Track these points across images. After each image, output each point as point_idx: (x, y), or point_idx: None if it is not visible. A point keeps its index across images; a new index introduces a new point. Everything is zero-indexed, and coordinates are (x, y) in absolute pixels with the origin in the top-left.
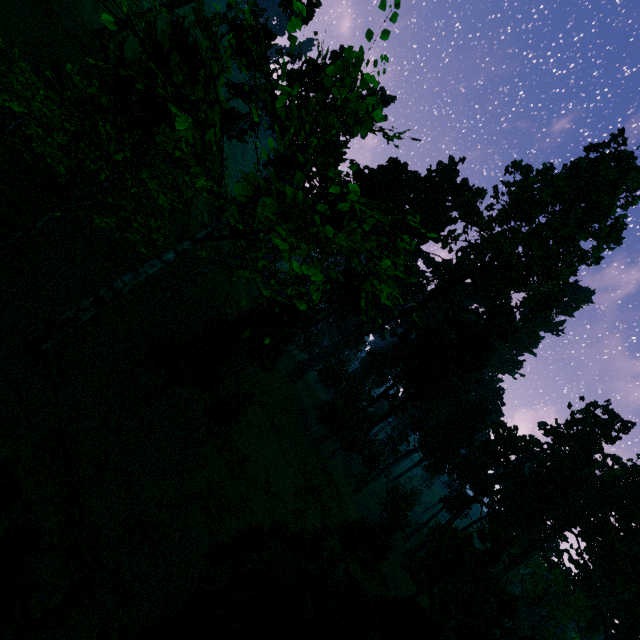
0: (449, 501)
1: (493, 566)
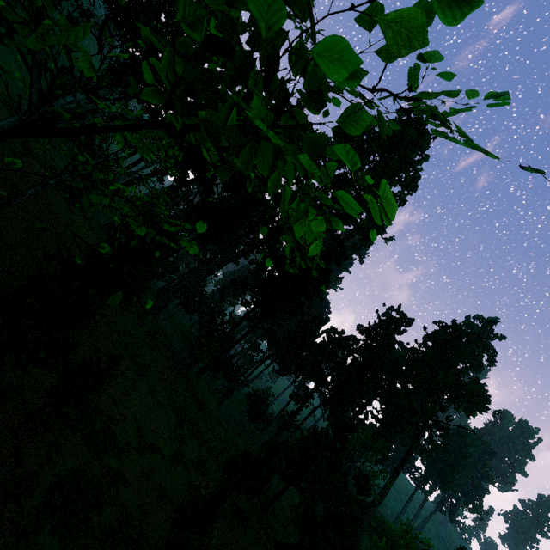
0: (297, 396)
1: (344, 451)
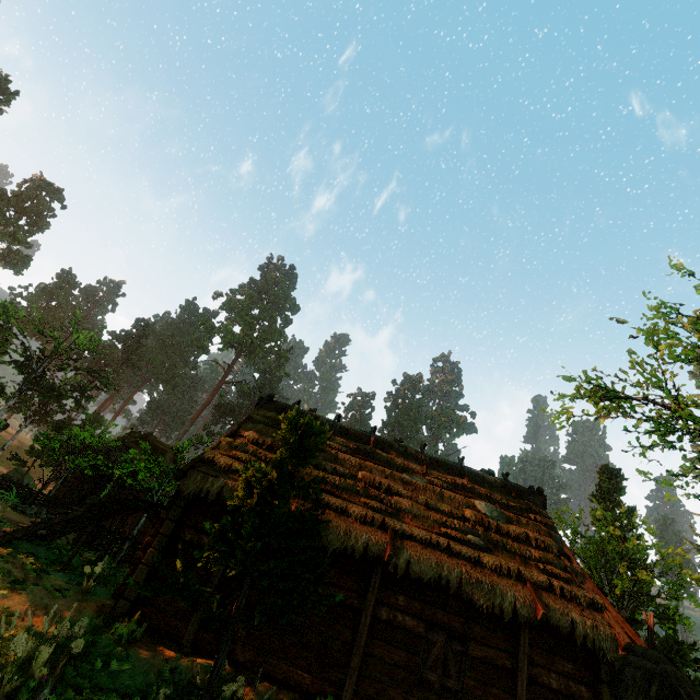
0: None
1: None
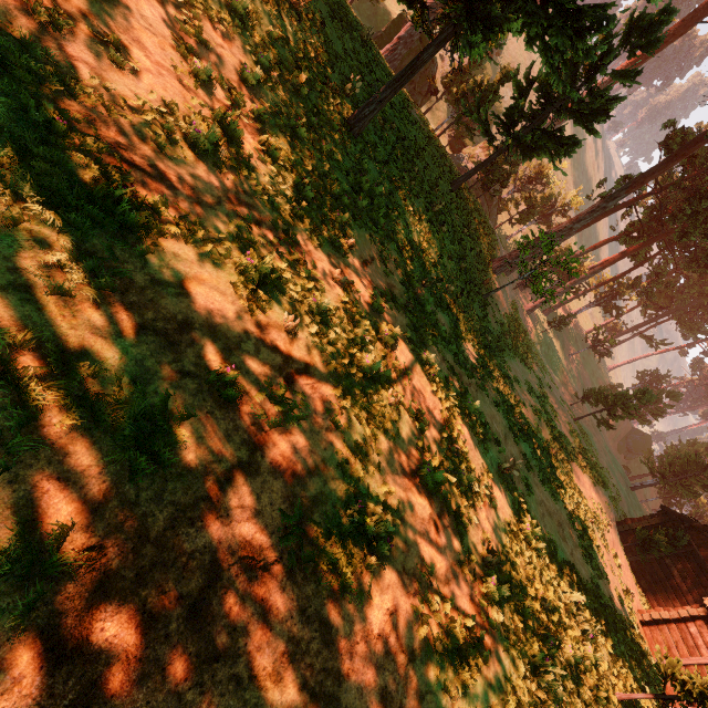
0: None
1: None
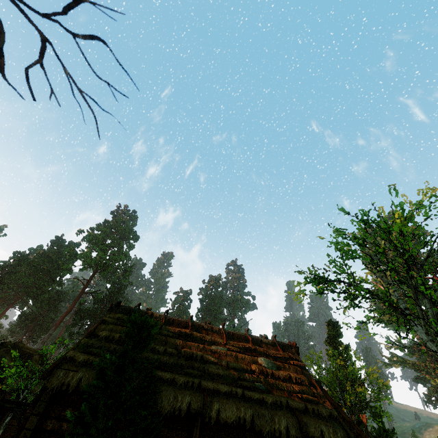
0: None
1: None
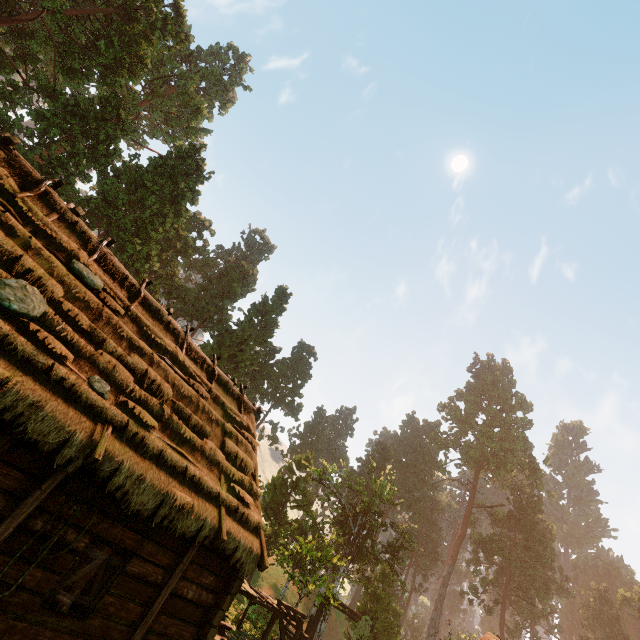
0: None
1: None
